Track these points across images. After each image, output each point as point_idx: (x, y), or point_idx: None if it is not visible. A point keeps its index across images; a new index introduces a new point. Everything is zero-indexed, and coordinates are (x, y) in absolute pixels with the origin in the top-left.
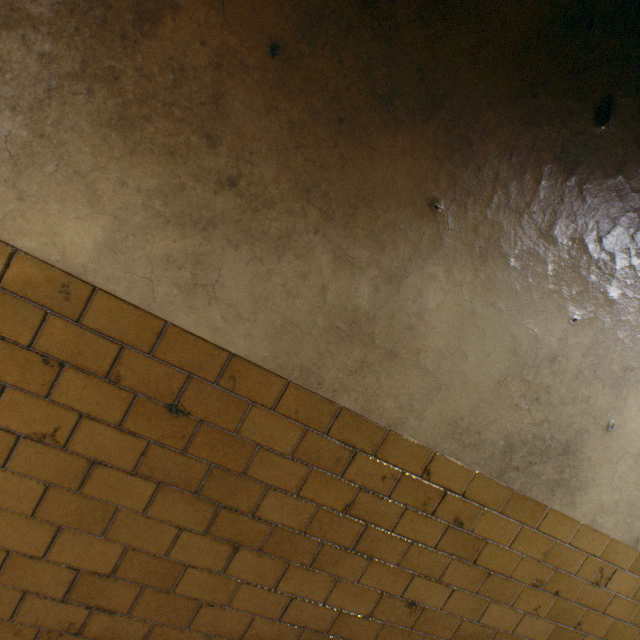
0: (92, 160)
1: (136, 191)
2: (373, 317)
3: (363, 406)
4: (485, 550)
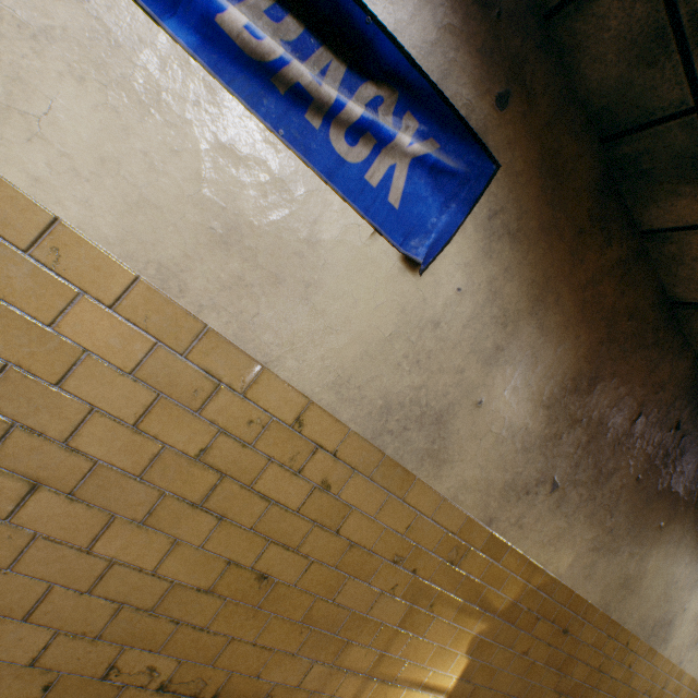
0: (578, 530)
1: (585, 540)
2: (631, 576)
3: (617, 616)
4: (633, 678)
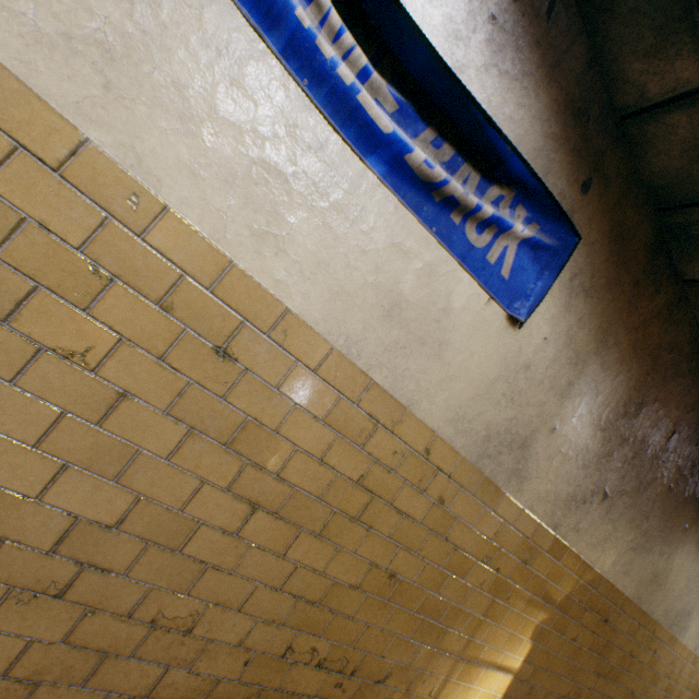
0: (621, 533)
1: (626, 541)
2: (660, 572)
3: (647, 607)
4: (657, 662)
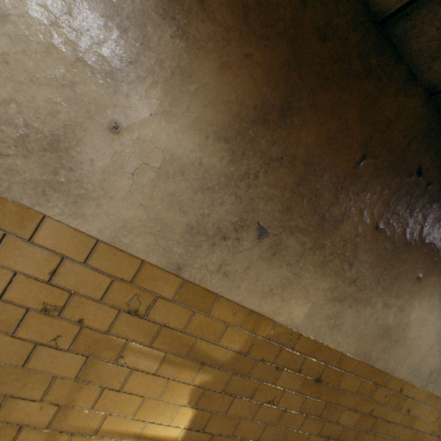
0: (310, 280)
1: (322, 290)
2: (392, 327)
3: (383, 365)
4: (416, 421)
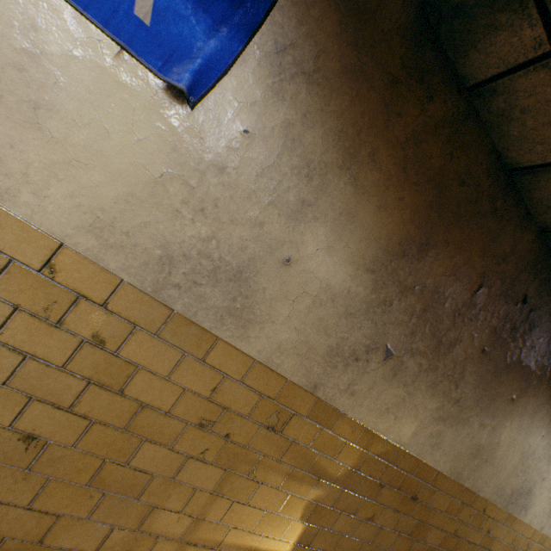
0: (420, 400)
1: (429, 409)
2: (484, 446)
3: (471, 484)
4: (493, 542)
